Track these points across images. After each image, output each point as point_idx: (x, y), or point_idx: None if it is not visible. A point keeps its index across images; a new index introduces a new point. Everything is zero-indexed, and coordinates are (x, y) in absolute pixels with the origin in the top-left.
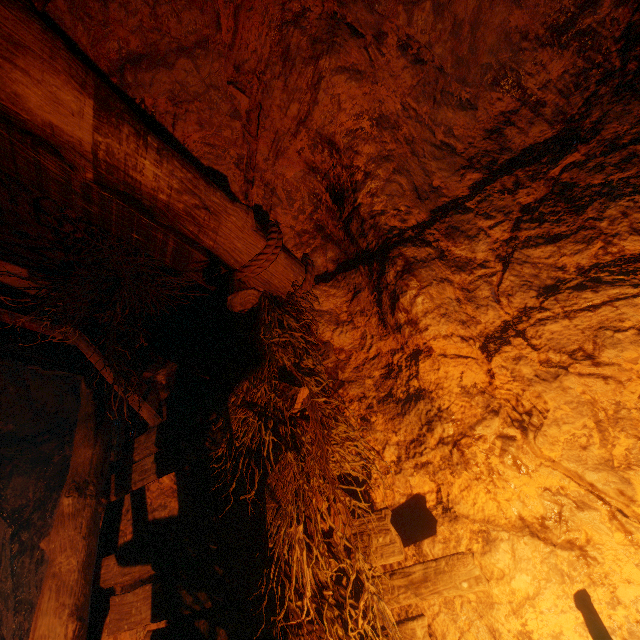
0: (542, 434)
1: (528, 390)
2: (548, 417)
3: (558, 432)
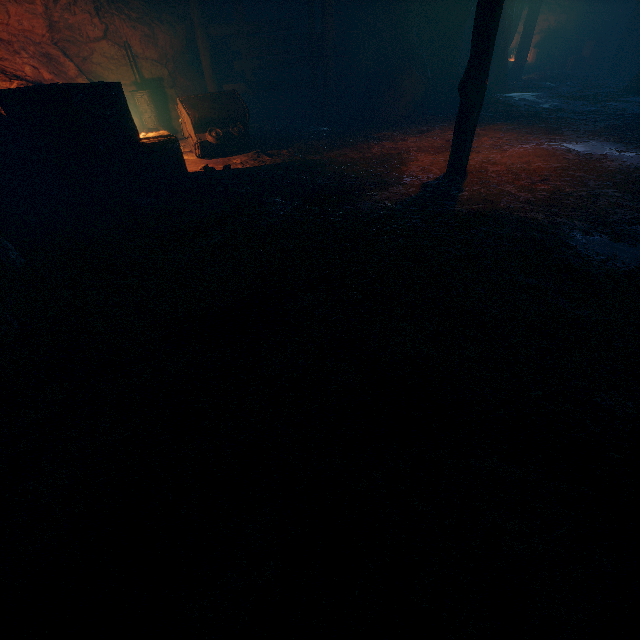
0: None
1: None
2: None
3: None
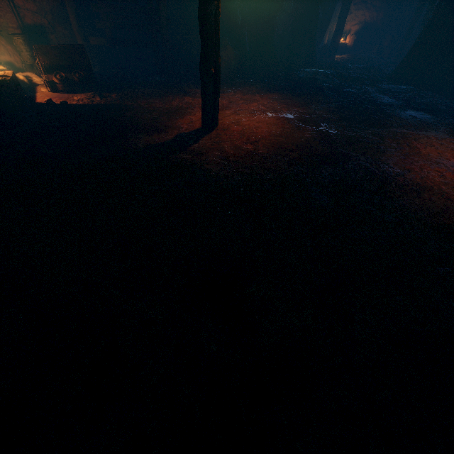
0: (351, 15)
1: (353, 11)
2: (352, 14)
3: (352, 15)
